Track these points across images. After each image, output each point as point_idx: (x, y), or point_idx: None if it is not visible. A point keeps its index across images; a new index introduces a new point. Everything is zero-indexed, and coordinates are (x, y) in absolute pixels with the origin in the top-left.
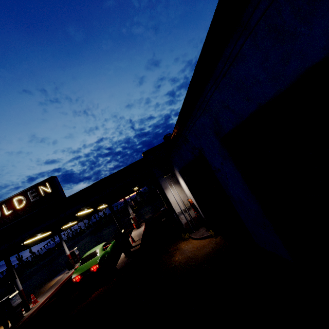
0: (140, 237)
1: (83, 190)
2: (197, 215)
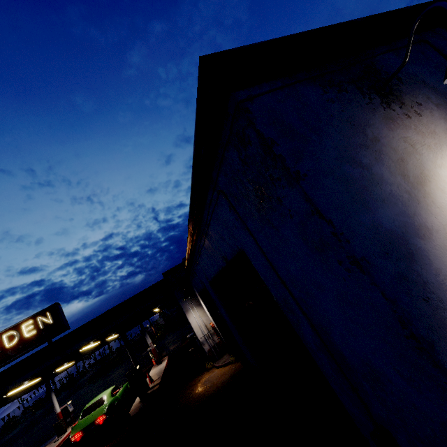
0: (160, 375)
1: (94, 319)
2: (220, 339)
